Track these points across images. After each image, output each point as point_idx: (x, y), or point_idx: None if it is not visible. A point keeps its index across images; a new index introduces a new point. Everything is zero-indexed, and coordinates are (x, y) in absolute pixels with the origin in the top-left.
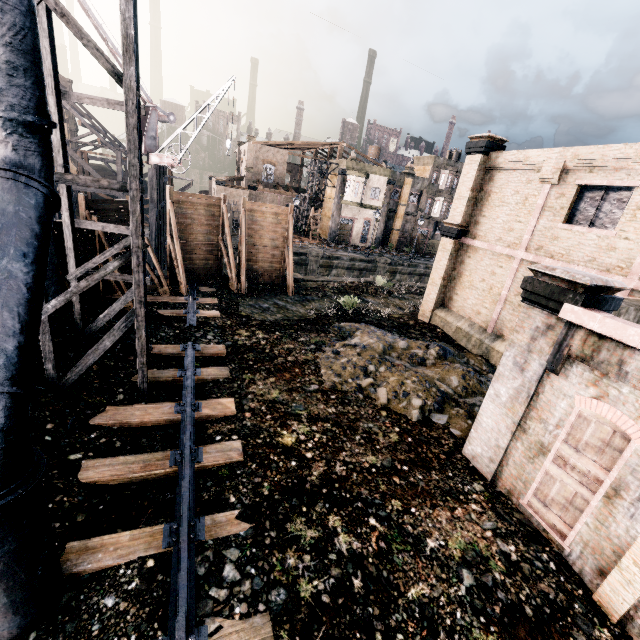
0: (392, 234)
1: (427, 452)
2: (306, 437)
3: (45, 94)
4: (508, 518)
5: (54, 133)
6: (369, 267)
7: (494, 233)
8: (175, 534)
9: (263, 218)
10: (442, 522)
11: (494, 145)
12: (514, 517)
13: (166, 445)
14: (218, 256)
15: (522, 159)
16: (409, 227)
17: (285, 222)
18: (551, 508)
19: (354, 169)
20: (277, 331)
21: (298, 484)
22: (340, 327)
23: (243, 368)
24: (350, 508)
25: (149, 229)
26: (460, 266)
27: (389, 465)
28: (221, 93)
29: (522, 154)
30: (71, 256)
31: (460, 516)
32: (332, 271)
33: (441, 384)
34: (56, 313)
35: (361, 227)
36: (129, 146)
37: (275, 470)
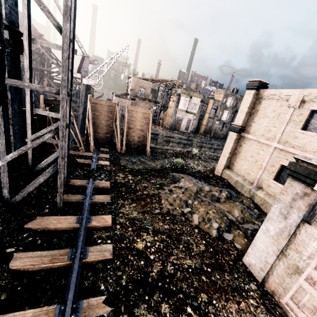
0: (201, 127)
1: (222, 259)
2: (151, 244)
3: (1, 27)
4: (273, 312)
5: (25, 60)
6: (189, 143)
7: (260, 132)
8: (62, 314)
9: (137, 114)
10: (232, 313)
11: (262, 85)
12: (277, 311)
13: (68, 244)
14: (112, 132)
15: (278, 94)
16: (210, 124)
17: (148, 117)
18: (303, 310)
19: (184, 93)
20: (139, 175)
21: (144, 278)
22: (173, 175)
23: (118, 196)
24: (175, 298)
25: (78, 116)
26: (239, 147)
27: (199, 267)
28: (121, 51)
29: (278, 91)
30: (29, 128)
31: (243, 308)
32: (170, 144)
33: (229, 214)
34: (19, 158)
35: (186, 122)
36: (62, 69)
37: (131, 267)
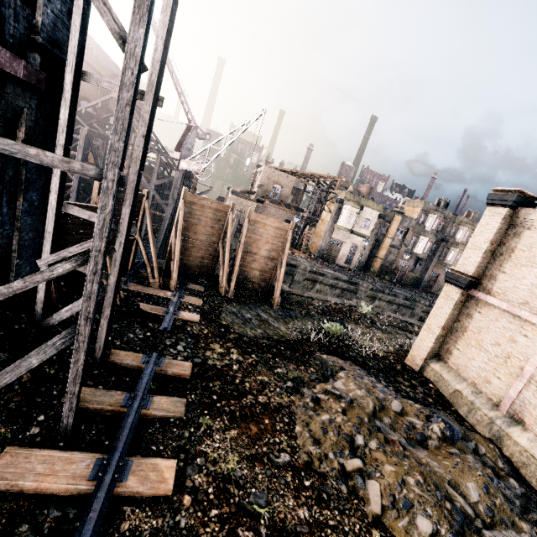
0: (375, 261)
1: None
2: None
3: None
4: None
5: (63, 111)
6: (351, 288)
7: (517, 294)
8: None
9: (264, 230)
10: None
11: (524, 201)
12: None
13: None
14: (215, 257)
15: None
16: (391, 258)
17: (284, 237)
18: None
19: (351, 200)
20: (253, 353)
21: None
22: (322, 361)
23: (203, 404)
24: None
25: (163, 221)
26: (465, 319)
27: None
28: (251, 120)
29: None
30: (48, 240)
31: None
32: (316, 285)
33: (455, 494)
34: (23, 295)
35: (348, 250)
36: (115, 125)
37: None
